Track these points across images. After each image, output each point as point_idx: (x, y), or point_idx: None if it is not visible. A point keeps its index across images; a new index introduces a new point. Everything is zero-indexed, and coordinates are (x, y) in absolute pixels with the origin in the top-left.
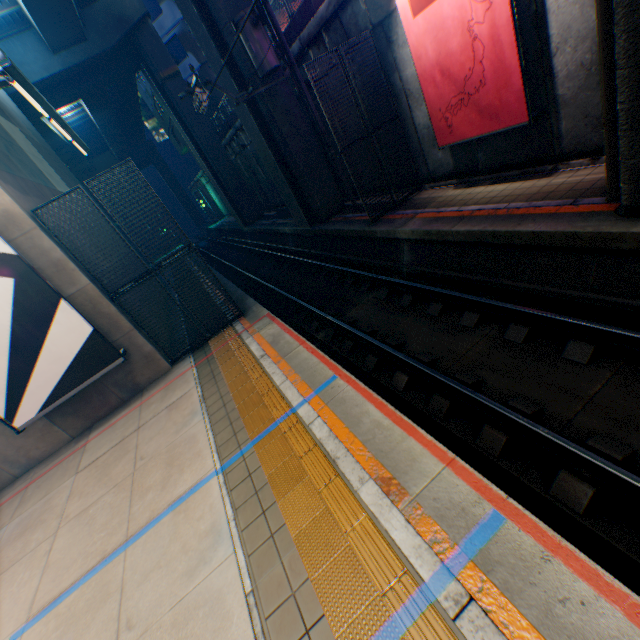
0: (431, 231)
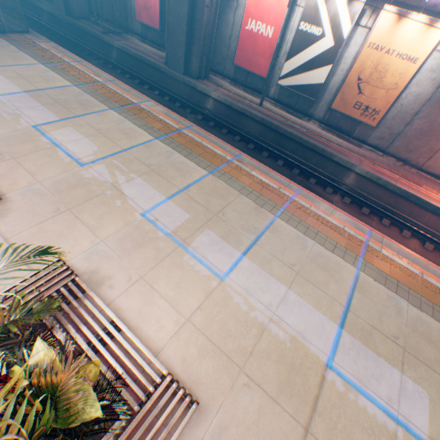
0: (125, 48)
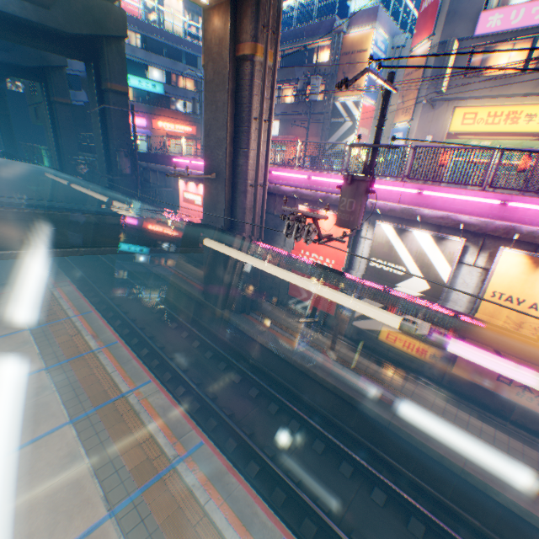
0: (163, 274)
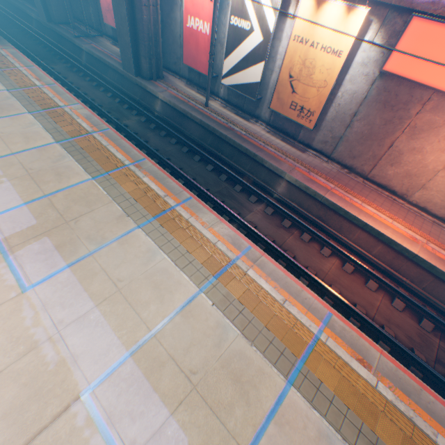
0: (91, 51)
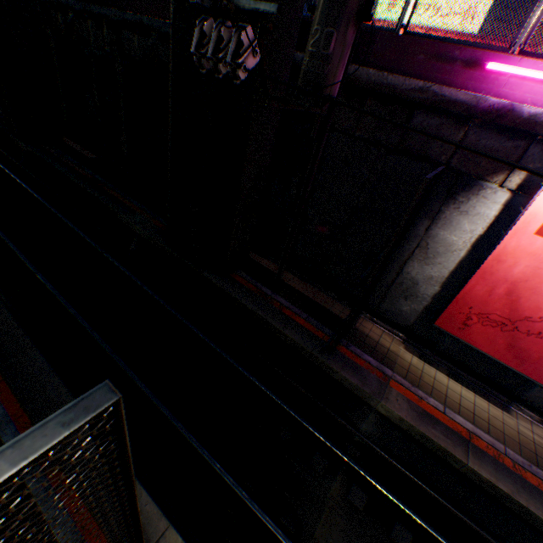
0: (435, 442)
